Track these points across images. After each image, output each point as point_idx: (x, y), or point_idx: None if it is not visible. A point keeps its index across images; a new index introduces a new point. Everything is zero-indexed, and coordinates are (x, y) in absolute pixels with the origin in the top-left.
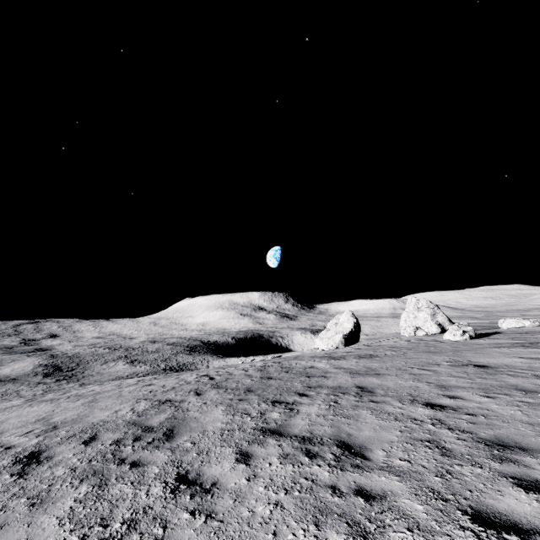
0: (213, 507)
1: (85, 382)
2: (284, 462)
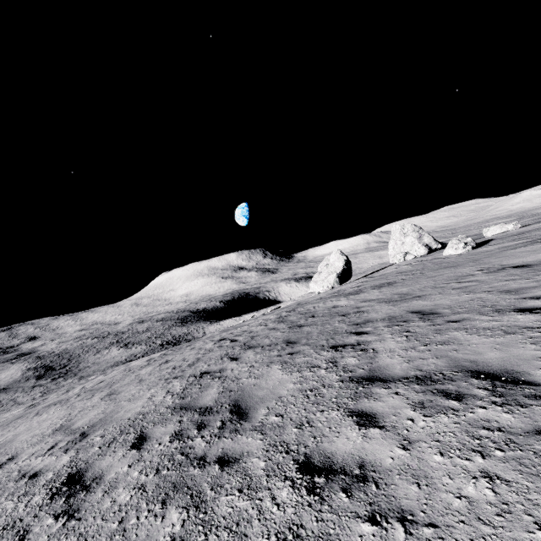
0: (395, 503)
1: (84, 375)
2: (429, 413)
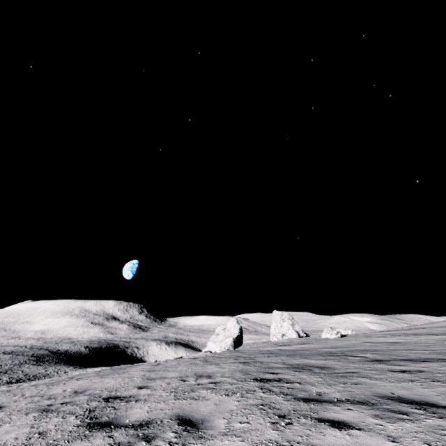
0: (440, 372)
1: None
2: (422, 364)
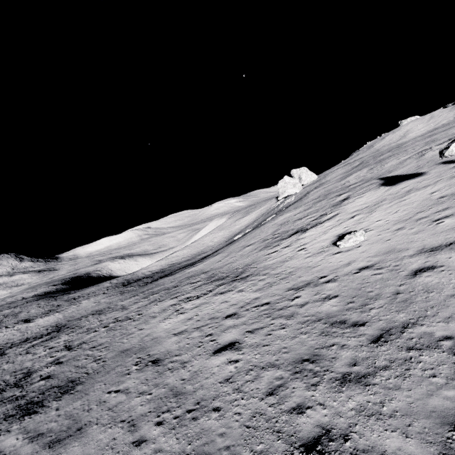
0: None
1: (124, 299)
2: None
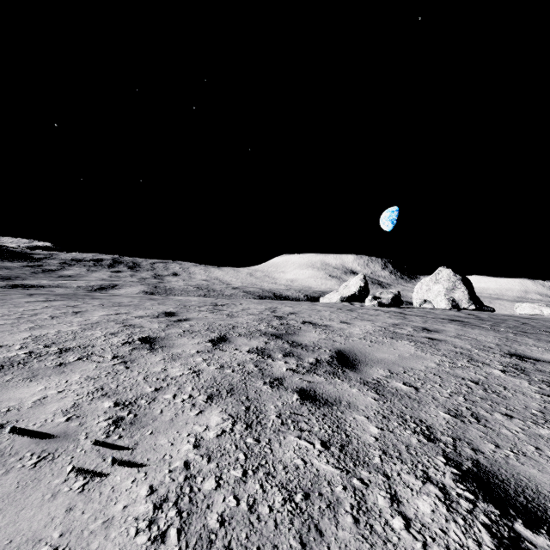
0: None
1: None
2: None
